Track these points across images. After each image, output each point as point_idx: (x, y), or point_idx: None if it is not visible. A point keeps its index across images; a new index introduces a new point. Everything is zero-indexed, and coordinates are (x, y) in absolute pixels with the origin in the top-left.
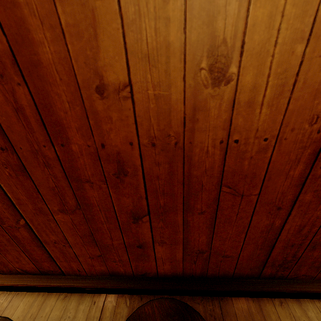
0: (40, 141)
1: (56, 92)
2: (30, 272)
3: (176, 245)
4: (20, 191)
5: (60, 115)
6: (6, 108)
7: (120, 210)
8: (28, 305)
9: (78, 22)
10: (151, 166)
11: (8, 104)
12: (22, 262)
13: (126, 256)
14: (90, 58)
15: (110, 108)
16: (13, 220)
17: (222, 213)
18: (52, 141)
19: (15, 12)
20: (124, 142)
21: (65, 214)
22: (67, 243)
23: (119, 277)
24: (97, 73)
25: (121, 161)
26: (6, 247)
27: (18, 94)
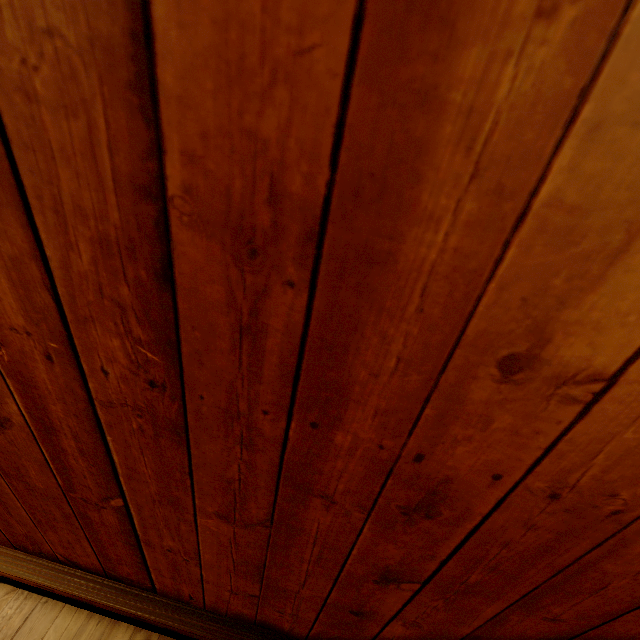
0: (263, 401)
1: (383, 330)
2: (83, 566)
3: (443, 636)
4: (146, 459)
5: (357, 374)
6: (217, 317)
7: (360, 558)
8: (65, 638)
9: (594, 205)
10: (507, 524)
11: (229, 312)
12: (77, 550)
13: (314, 614)
14: (550, 294)
15: (505, 403)
16: (96, 494)
17: (601, 635)
18: (294, 410)
19: (411, 122)
20: (481, 469)
21: (227, 523)
22: (197, 560)
23: (271, 633)
24: (537, 330)
25: (441, 494)
26: (55, 522)
27: (272, 301)
